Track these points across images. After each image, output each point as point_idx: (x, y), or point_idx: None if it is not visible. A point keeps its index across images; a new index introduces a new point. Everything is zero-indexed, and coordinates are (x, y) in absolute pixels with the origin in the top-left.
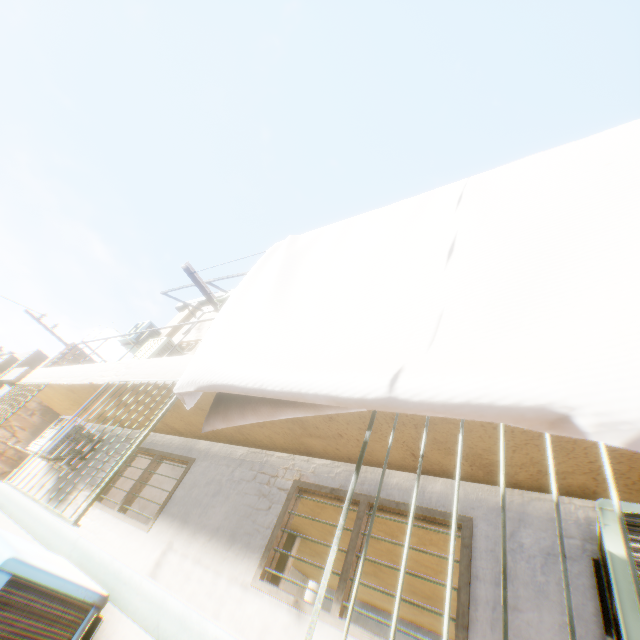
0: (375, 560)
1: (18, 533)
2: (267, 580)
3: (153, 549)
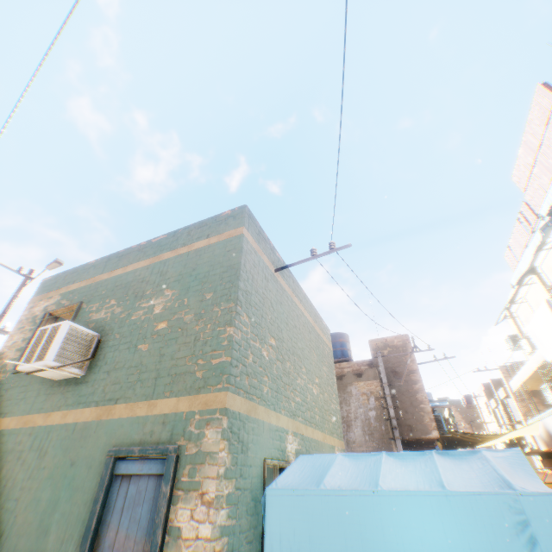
0: None
1: None
2: None
3: None
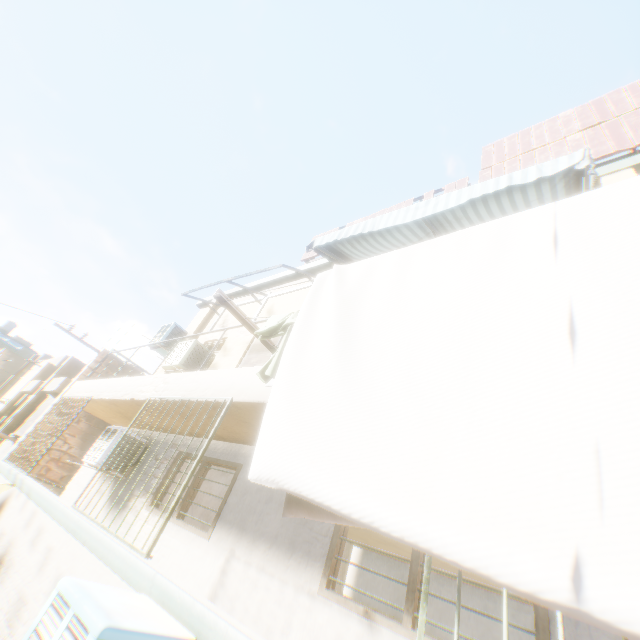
0: (441, 570)
1: (95, 562)
2: (333, 588)
3: (216, 556)
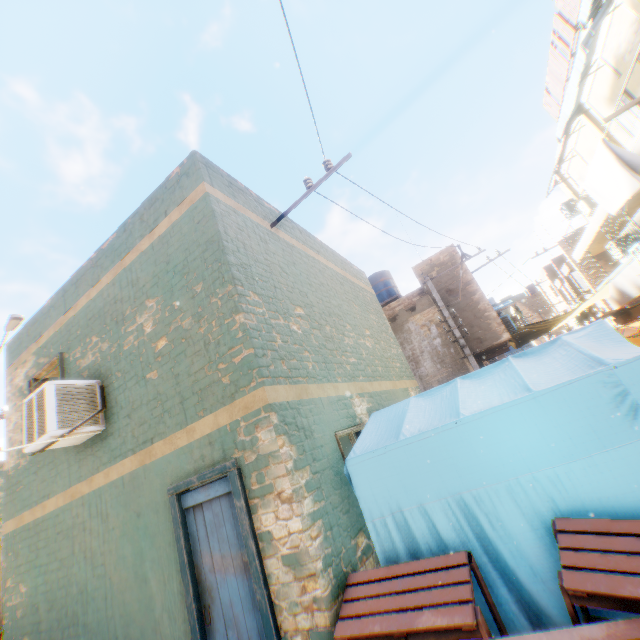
0: None
1: None
2: None
3: None
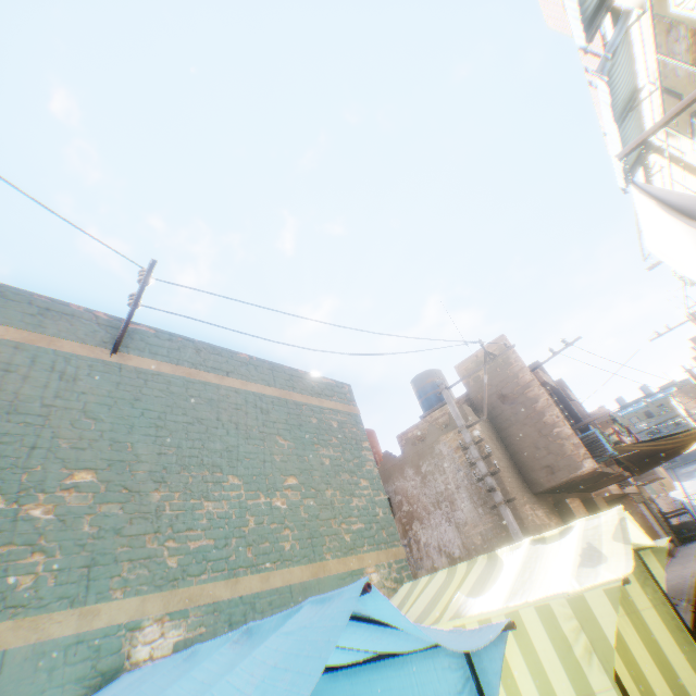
0: None
1: None
2: None
3: None
